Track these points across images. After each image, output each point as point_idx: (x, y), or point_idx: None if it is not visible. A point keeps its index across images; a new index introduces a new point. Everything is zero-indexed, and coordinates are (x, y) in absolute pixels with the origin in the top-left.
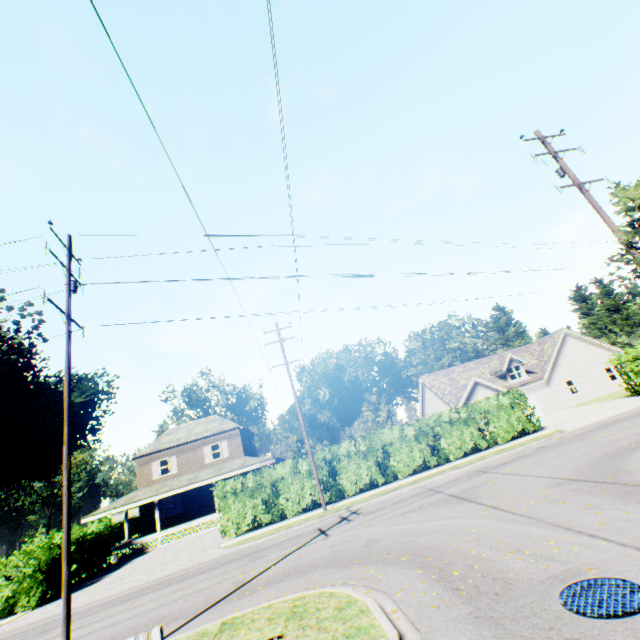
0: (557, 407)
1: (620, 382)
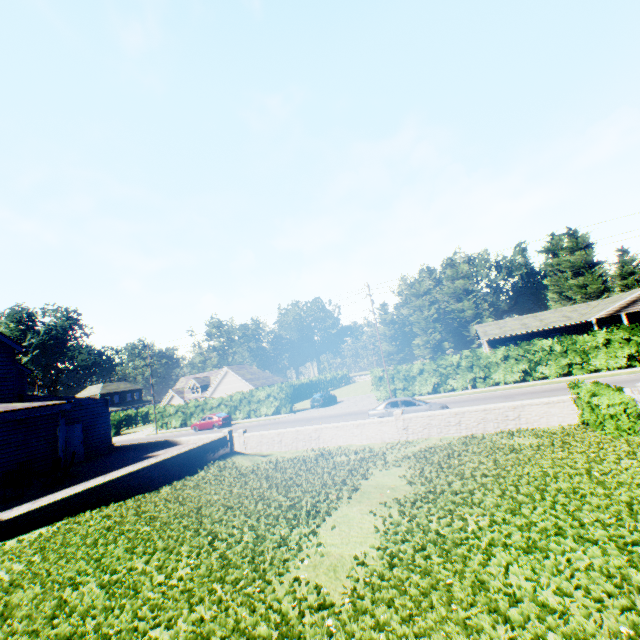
0: None
1: None
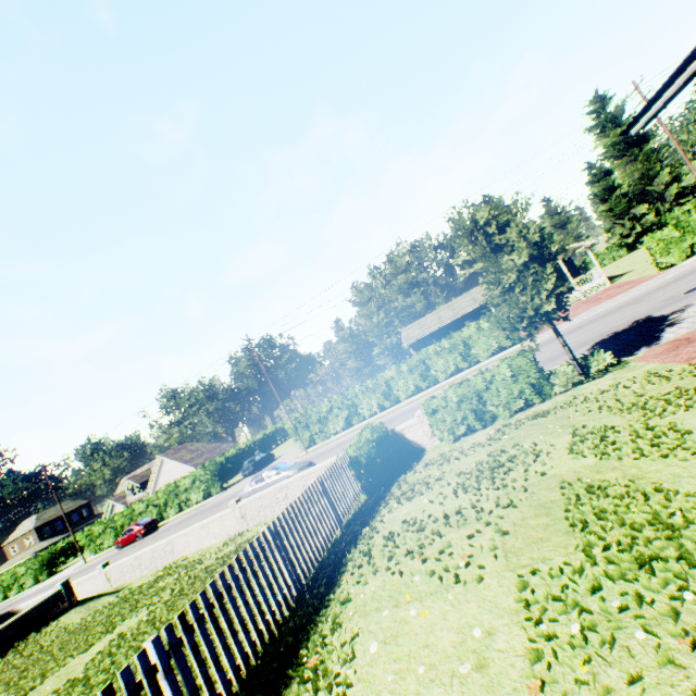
0: None
1: None
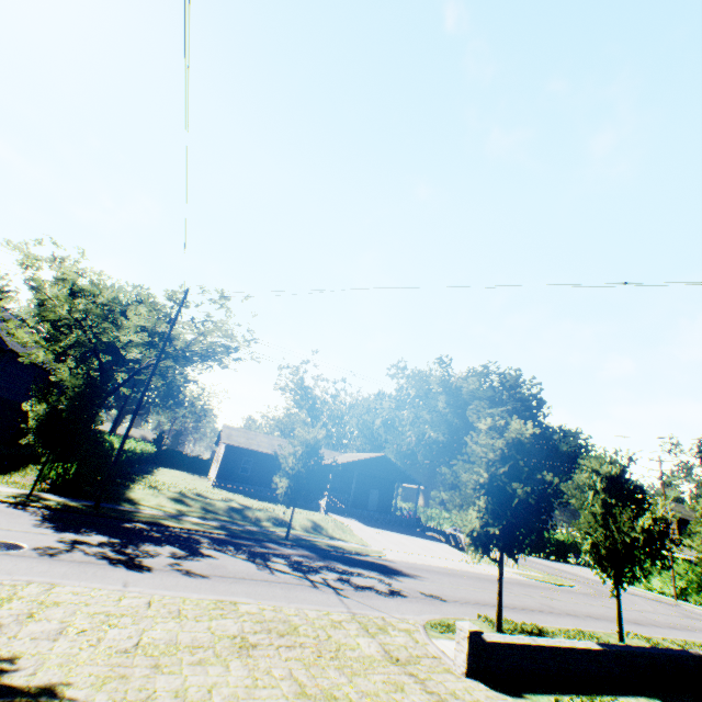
0: None
1: None
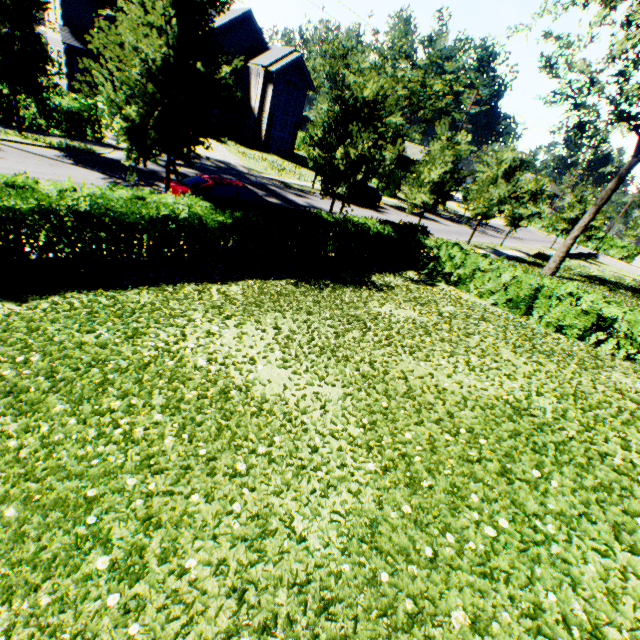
0: None
1: None
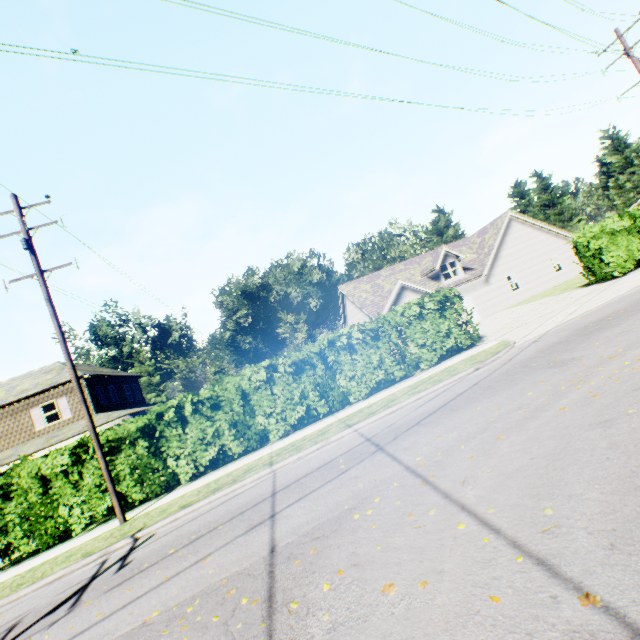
0: (496, 308)
1: (565, 273)
